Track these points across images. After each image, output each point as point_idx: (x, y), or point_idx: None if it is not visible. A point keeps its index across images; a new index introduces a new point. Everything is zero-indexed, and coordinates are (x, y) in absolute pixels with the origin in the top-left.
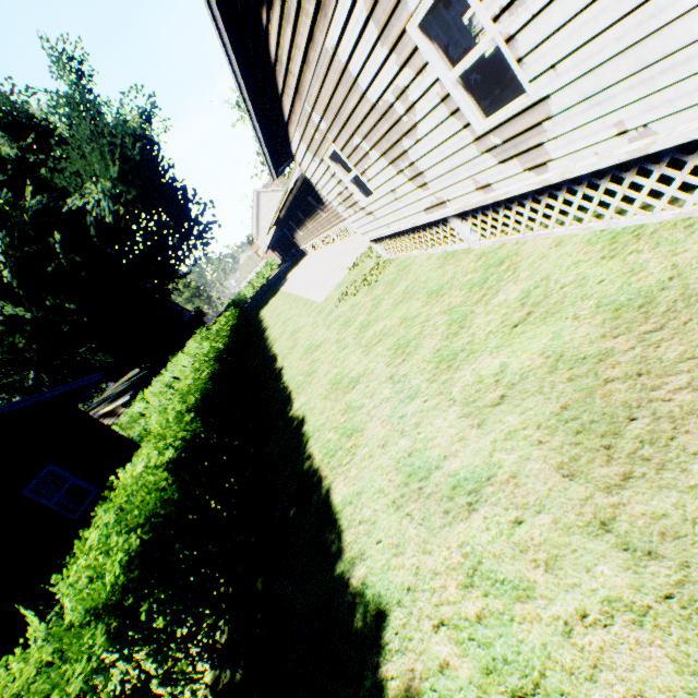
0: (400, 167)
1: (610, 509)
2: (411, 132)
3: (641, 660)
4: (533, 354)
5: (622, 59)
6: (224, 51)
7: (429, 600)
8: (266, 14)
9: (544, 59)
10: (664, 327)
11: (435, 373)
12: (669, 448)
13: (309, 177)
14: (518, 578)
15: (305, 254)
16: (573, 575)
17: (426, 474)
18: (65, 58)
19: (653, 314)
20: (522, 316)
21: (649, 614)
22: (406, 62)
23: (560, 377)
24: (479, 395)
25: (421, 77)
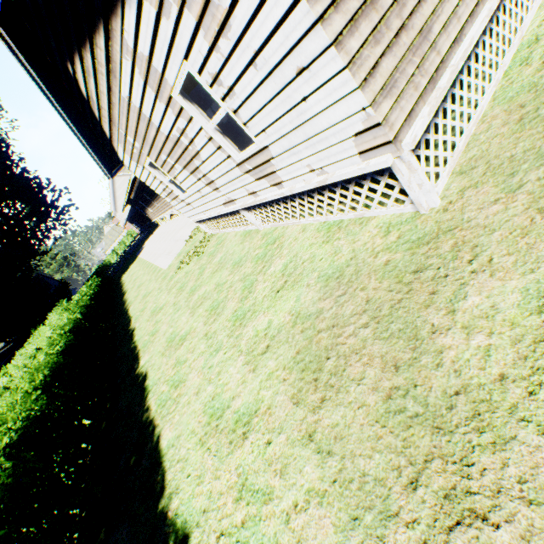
0: (198, 176)
1: (314, 425)
2: (197, 156)
3: (320, 529)
4: (286, 313)
5: (296, 132)
6: (40, 90)
7: (216, 517)
8: (71, 67)
9: (258, 126)
10: (346, 293)
11: (233, 329)
12: (342, 377)
13: (138, 177)
14: (266, 486)
15: (158, 225)
16: (293, 476)
17: (222, 413)
18: None
19: (342, 283)
20: (282, 284)
21: (326, 495)
22: (179, 114)
23: (297, 330)
24: (255, 346)
25: (192, 125)
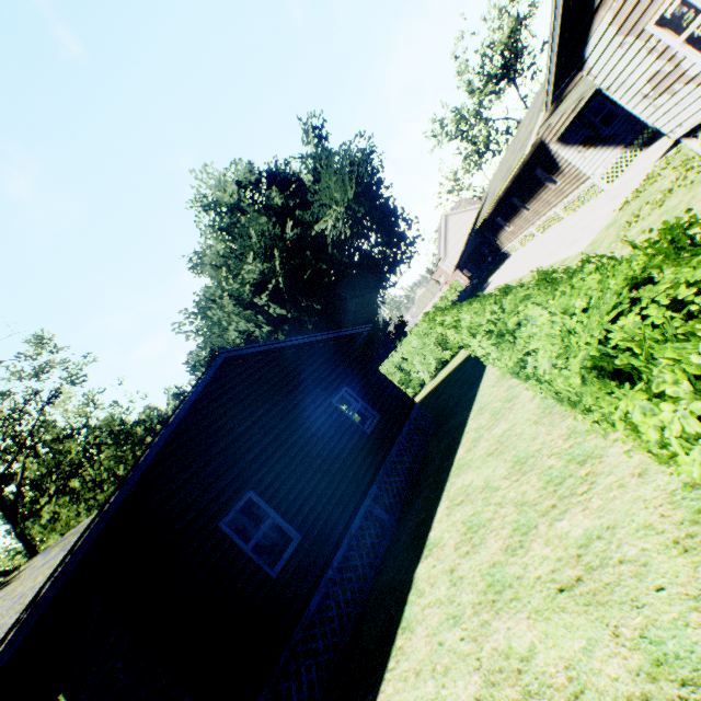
0: None
1: None
2: None
3: None
4: None
5: None
6: None
7: None
8: None
9: None
10: None
11: None
12: None
13: (598, 83)
14: None
15: (506, 257)
16: None
17: None
18: (312, 129)
19: None
20: None
21: None
22: None
23: None
24: None
25: None
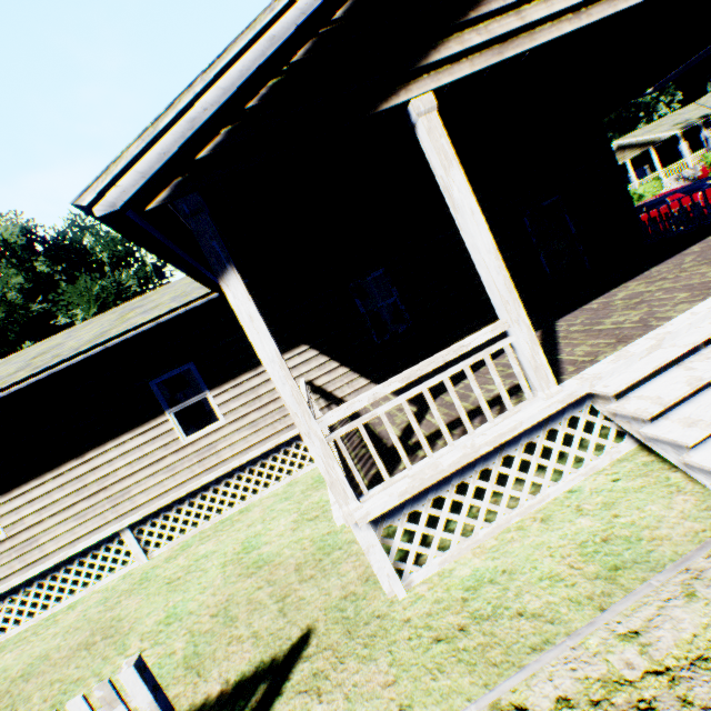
0: None
1: None
2: None
3: None
4: None
5: None
6: None
7: None
8: None
9: None
10: None
11: None
12: None
13: None
14: None
15: None
16: None
17: None
18: None
19: None
20: None
21: None
22: None
23: None
24: None
25: None
